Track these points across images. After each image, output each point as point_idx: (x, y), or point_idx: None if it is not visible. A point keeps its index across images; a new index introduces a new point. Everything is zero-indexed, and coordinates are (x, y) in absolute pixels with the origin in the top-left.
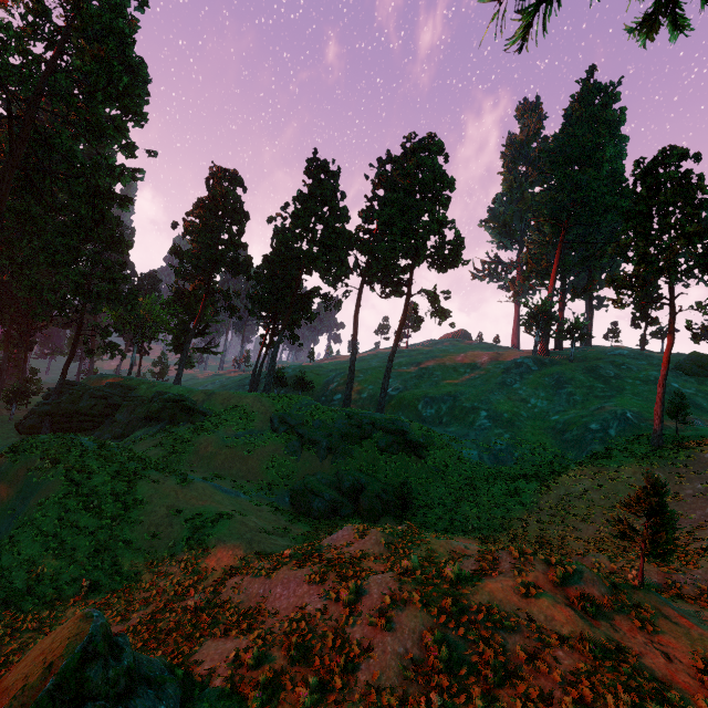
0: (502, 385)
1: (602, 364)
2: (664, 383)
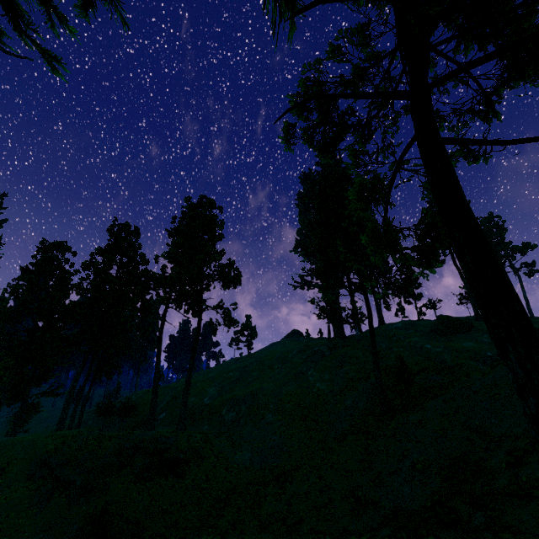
0: (298, 374)
1: (378, 339)
2: (374, 350)
